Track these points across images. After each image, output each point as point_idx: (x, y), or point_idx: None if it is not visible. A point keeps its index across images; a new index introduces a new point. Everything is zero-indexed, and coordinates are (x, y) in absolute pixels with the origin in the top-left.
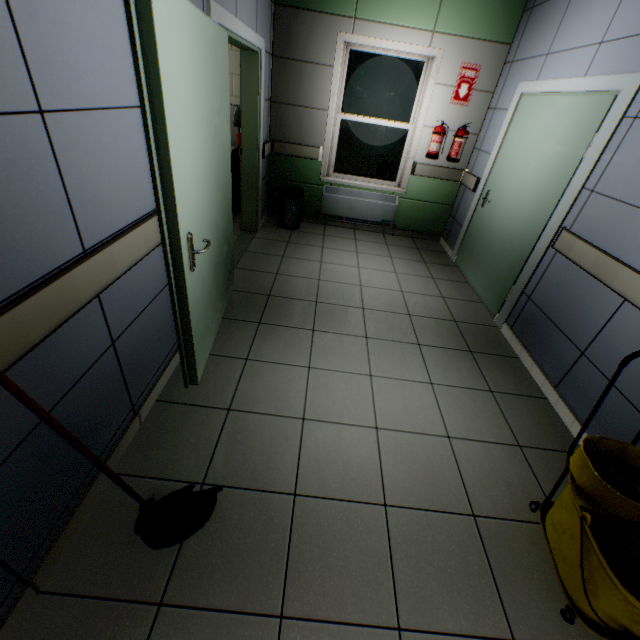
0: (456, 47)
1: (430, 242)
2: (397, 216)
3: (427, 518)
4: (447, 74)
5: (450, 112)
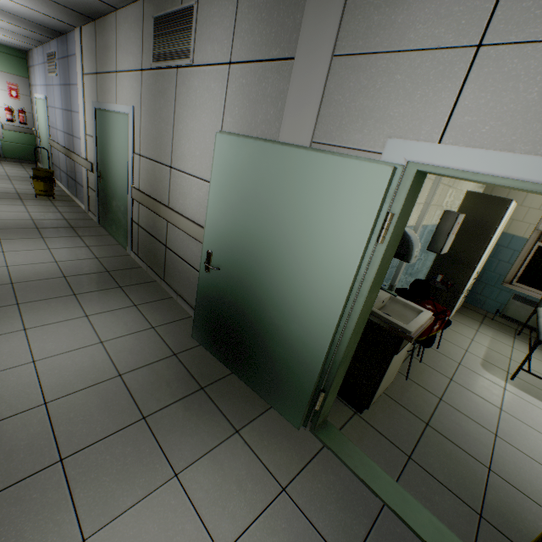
0: (1, 75)
1: (32, 164)
2: (5, 151)
3: (2, 193)
4: (2, 85)
5: (12, 102)
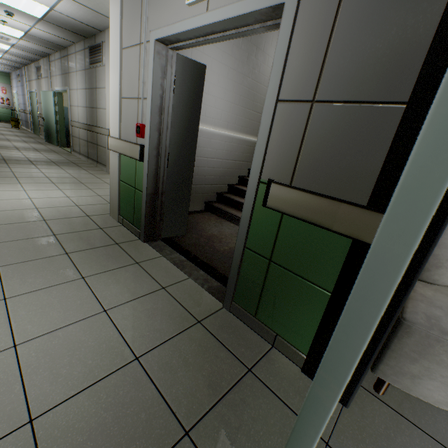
0: None
1: None
2: (0, 117)
3: None
4: None
5: (4, 95)
